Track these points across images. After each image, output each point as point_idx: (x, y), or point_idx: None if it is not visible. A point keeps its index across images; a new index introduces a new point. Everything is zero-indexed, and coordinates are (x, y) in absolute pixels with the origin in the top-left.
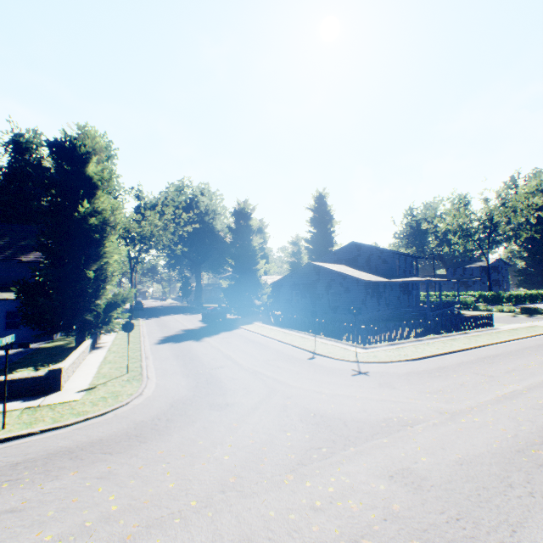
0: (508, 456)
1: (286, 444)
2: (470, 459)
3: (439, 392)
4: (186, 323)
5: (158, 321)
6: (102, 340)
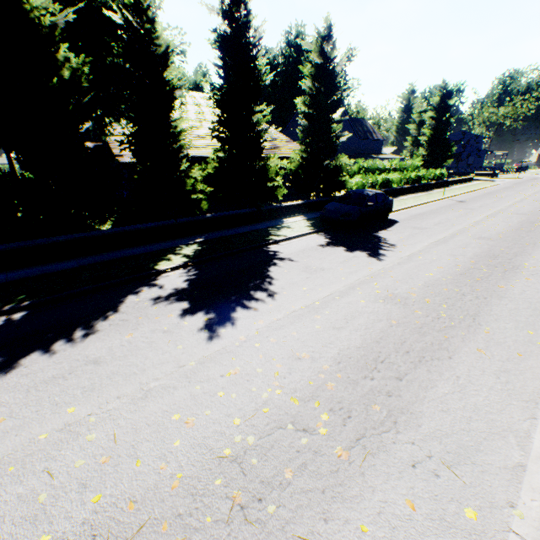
0: None
1: None
2: None
3: None
4: None
5: None
6: None
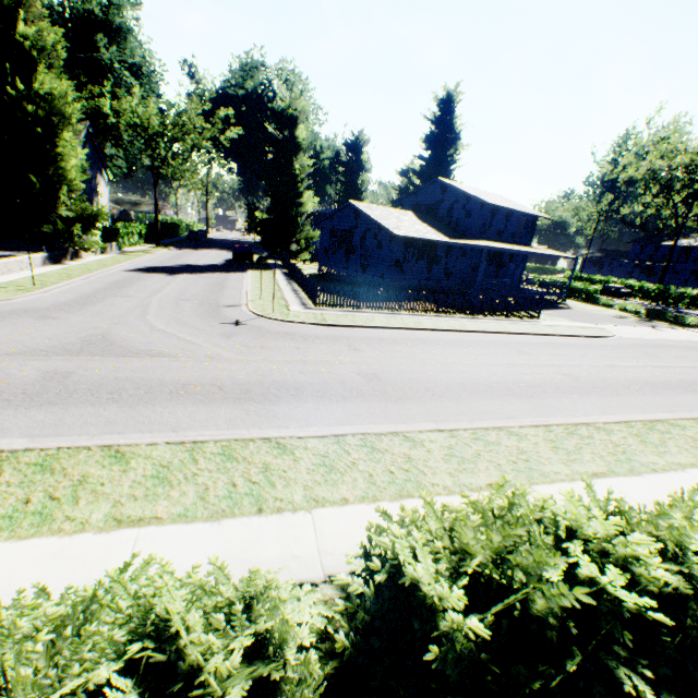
0: (165, 384)
1: (29, 345)
2: (132, 379)
3: (256, 347)
4: (205, 259)
5: (182, 253)
6: (81, 259)
